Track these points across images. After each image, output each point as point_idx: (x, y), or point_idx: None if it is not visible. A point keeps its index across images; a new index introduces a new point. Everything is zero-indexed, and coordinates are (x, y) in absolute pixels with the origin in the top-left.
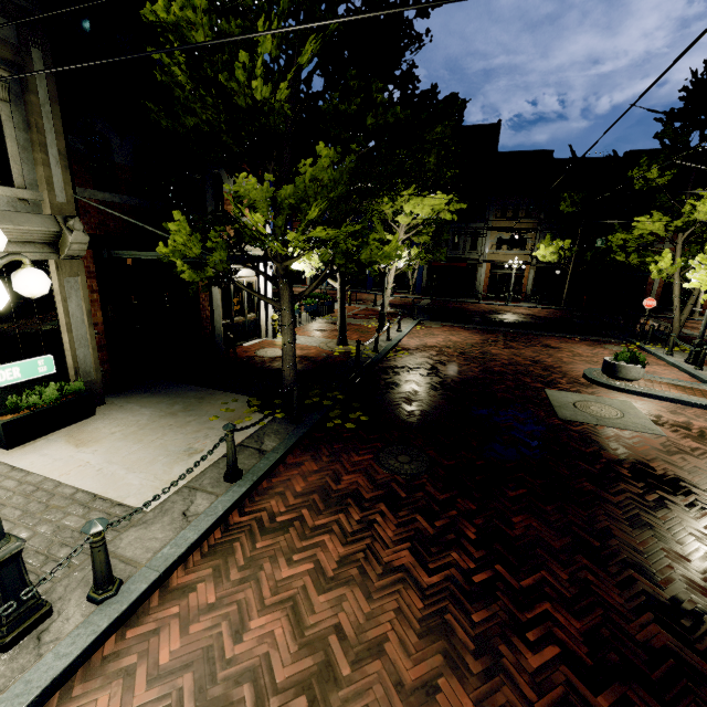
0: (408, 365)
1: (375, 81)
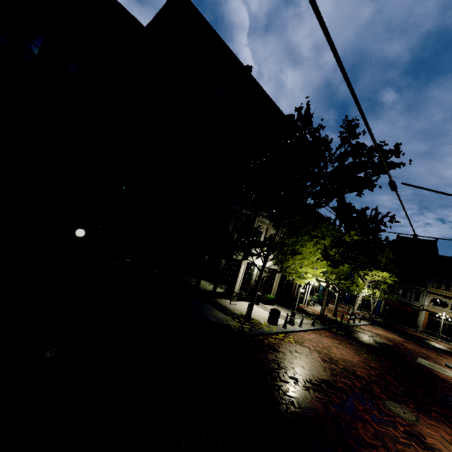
0: (361, 331)
1: (360, 253)
